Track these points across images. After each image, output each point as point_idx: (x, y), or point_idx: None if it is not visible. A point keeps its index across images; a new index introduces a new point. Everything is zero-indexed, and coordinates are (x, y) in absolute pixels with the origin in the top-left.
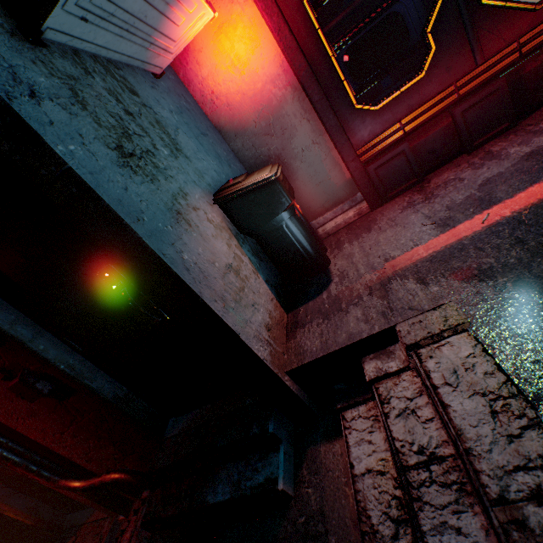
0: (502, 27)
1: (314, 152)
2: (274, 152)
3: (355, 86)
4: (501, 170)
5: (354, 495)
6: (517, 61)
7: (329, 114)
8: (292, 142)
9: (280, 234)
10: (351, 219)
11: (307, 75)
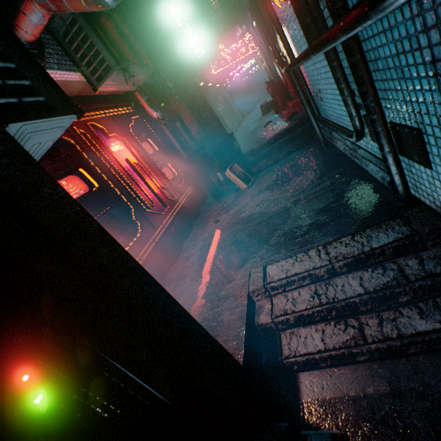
0: (157, 218)
1: None
2: None
3: None
4: (199, 254)
5: (337, 350)
6: (166, 229)
7: None
8: None
9: None
10: None
11: None
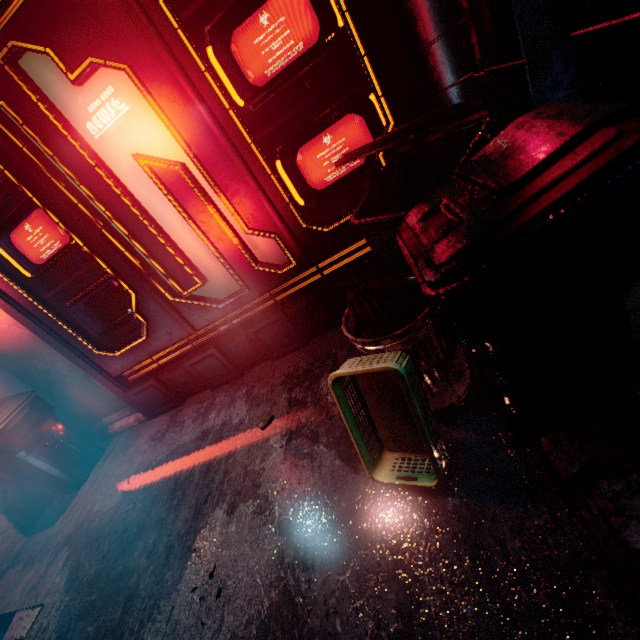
0: (202, 312)
1: (81, 372)
2: (43, 370)
3: (102, 328)
4: (188, 440)
5: None
6: (231, 329)
7: (74, 356)
8: (56, 364)
9: (20, 468)
10: (134, 423)
11: (39, 330)
